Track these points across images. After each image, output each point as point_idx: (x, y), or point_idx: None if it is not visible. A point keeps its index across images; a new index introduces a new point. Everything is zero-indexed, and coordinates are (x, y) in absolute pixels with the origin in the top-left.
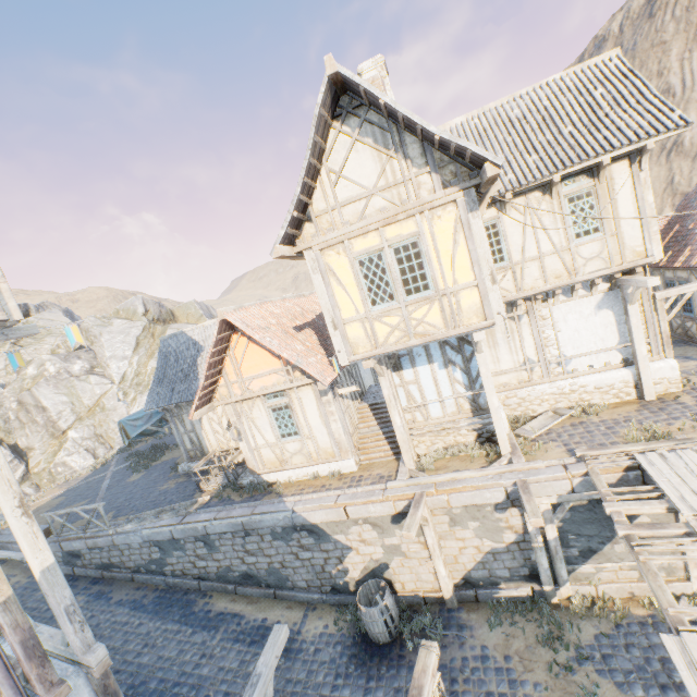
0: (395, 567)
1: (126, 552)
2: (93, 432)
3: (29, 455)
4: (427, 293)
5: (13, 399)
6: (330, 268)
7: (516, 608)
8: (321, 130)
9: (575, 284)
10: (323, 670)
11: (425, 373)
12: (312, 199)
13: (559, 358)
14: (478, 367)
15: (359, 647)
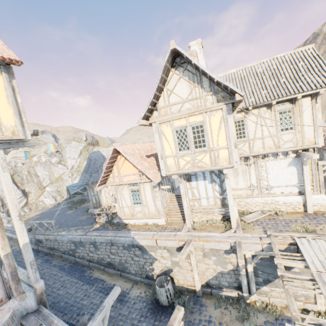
0: (175, 272)
1: (61, 244)
2: (56, 189)
3: (29, 195)
4: (204, 148)
5: (26, 170)
6: (163, 132)
7: (229, 301)
8: (166, 72)
9: (278, 152)
10: (136, 312)
11: (201, 184)
12: (158, 101)
13: (267, 186)
14: (225, 185)
15: (154, 305)
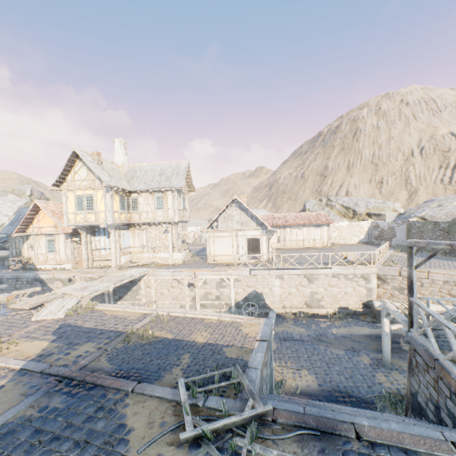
0: None
1: None
2: None
3: None
4: (93, 211)
5: None
6: (69, 197)
7: None
8: (71, 161)
9: (156, 223)
10: None
11: (102, 239)
12: (68, 177)
13: (152, 246)
14: (111, 238)
15: None
